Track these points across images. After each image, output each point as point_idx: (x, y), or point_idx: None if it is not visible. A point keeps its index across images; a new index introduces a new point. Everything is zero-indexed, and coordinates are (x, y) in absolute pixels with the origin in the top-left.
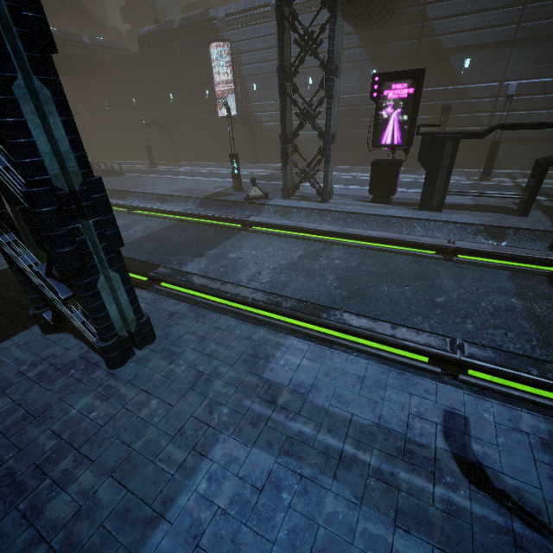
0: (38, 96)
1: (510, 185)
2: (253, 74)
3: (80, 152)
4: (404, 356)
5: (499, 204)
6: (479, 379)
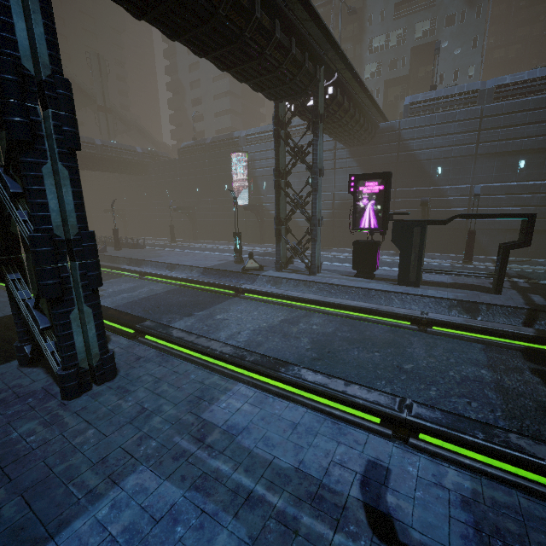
0: (59, 174)
1: (491, 268)
2: (264, 175)
3: (81, 212)
4: (357, 415)
5: (477, 283)
6: (430, 444)
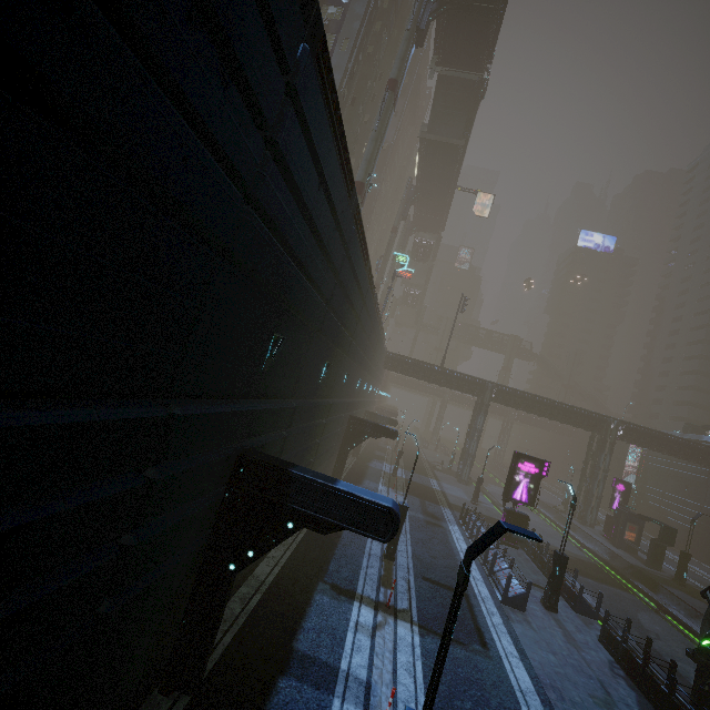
0: (475, 443)
1: None
2: (652, 469)
3: (475, 450)
4: None
5: (666, 571)
6: None
